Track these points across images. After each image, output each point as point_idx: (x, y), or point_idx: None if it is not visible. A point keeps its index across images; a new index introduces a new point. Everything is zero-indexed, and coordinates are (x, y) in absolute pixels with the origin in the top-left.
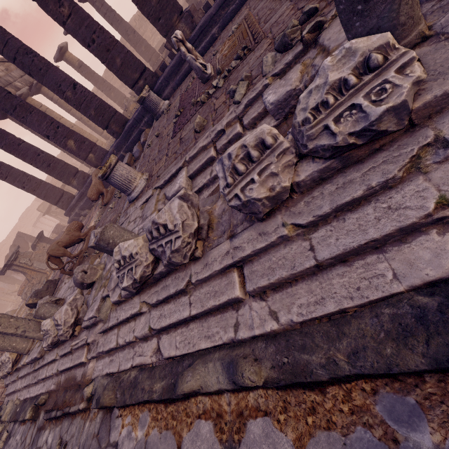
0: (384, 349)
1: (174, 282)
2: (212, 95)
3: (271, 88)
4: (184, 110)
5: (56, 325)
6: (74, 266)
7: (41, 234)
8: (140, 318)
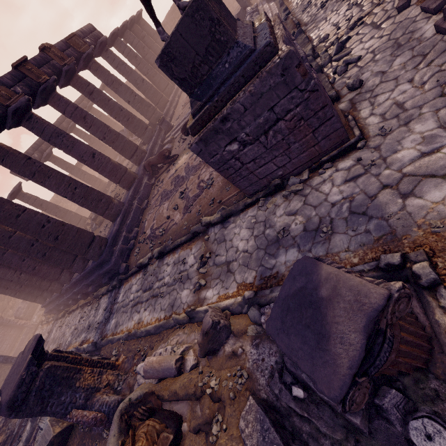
0: None
1: None
2: None
3: None
4: None
5: None
6: None
7: None
8: None
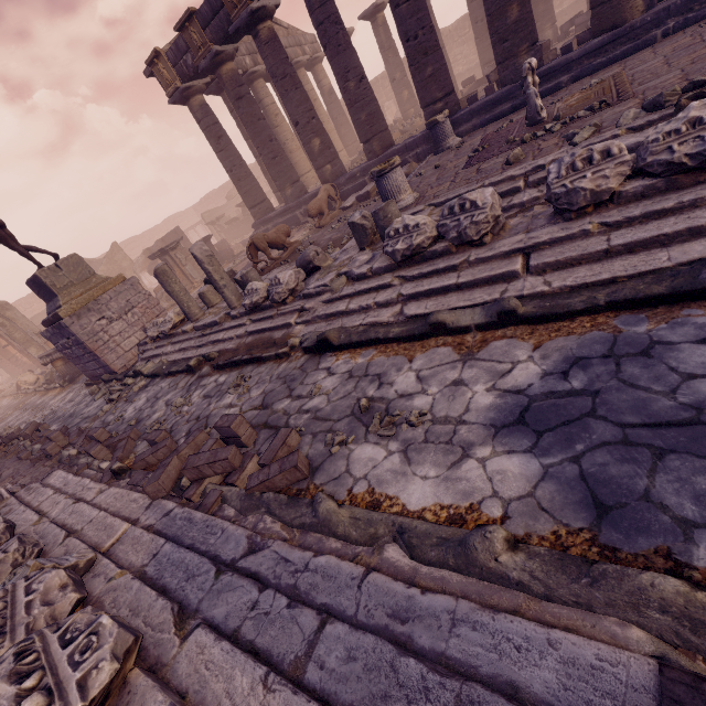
0: (639, 287)
1: (446, 261)
2: (539, 138)
3: (620, 138)
4: (490, 147)
5: (271, 286)
6: (266, 268)
7: (209, 237)
8: (386, 290)
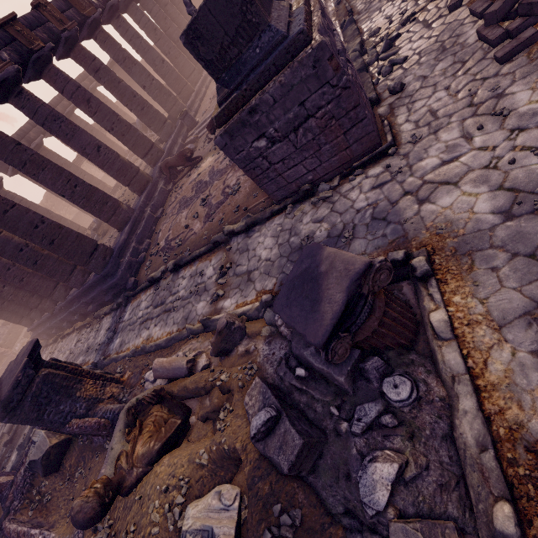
0: None
1: None
2: None
3: None
4: None
5: None
6: None
7: None
8: None
